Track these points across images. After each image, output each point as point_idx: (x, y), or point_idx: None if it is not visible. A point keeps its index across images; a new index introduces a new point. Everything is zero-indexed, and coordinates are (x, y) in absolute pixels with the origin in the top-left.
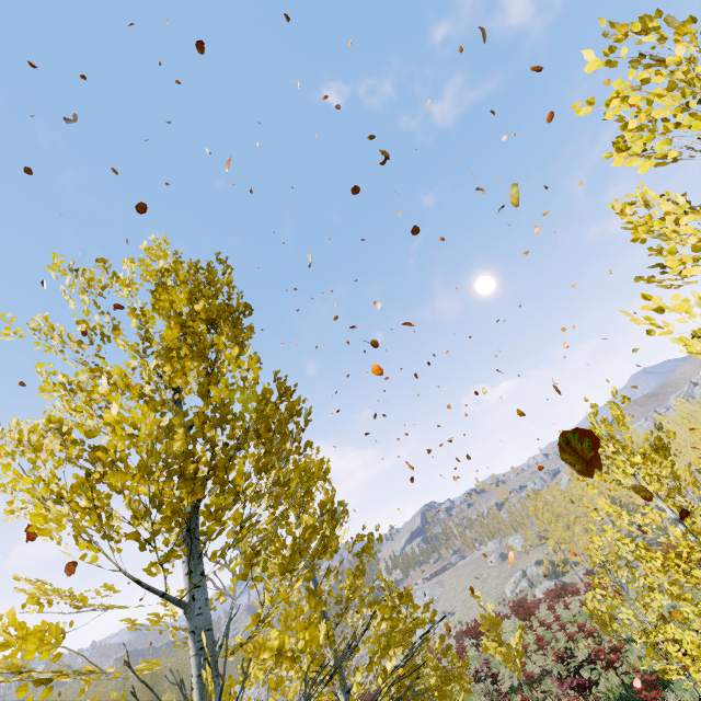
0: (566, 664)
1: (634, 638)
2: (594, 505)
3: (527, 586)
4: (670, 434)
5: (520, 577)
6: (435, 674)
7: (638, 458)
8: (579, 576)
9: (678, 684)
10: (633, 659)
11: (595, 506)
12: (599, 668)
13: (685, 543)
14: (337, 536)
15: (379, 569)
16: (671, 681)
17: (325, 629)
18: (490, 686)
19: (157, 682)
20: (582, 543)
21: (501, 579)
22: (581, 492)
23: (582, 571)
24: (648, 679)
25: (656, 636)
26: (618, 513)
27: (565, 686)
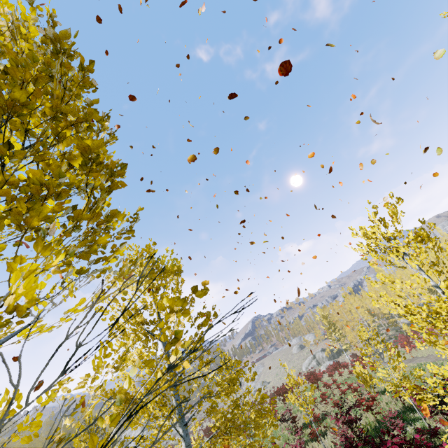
0: (341, 407)
1: (386, 388)
2: (358, 314)
3: (315, 364)
4: (431, 225)
5: (312, 359)
6: (251, 409)
7: (410, 235)
8: (348, 357)
9: (412, 418)
10: (382, 404)
11: (359, 315)
12: (361, 411)
13: (447, 295)
14: (119, 211)
15: (218, 344)
16: (408, 417)
17: (166, 376)
18: (290, 424)
19: (72, 430)
20: (350, 337)
21: (299, 361)
22: (350, 306)
23: (349, 354)
24: (394, 415)
25: (401, 386)
26: (392, 282)
27: (340, 421)
